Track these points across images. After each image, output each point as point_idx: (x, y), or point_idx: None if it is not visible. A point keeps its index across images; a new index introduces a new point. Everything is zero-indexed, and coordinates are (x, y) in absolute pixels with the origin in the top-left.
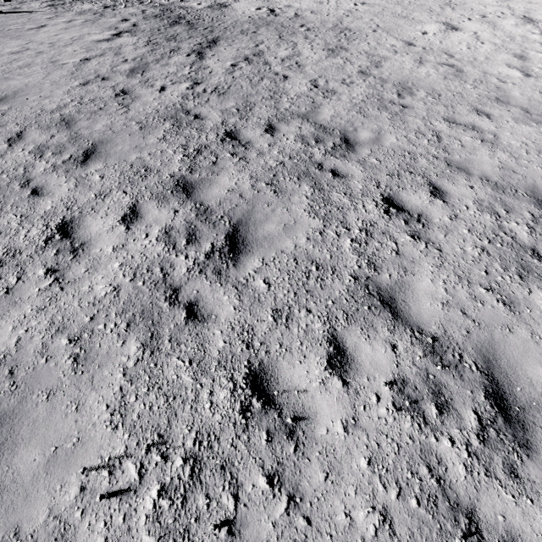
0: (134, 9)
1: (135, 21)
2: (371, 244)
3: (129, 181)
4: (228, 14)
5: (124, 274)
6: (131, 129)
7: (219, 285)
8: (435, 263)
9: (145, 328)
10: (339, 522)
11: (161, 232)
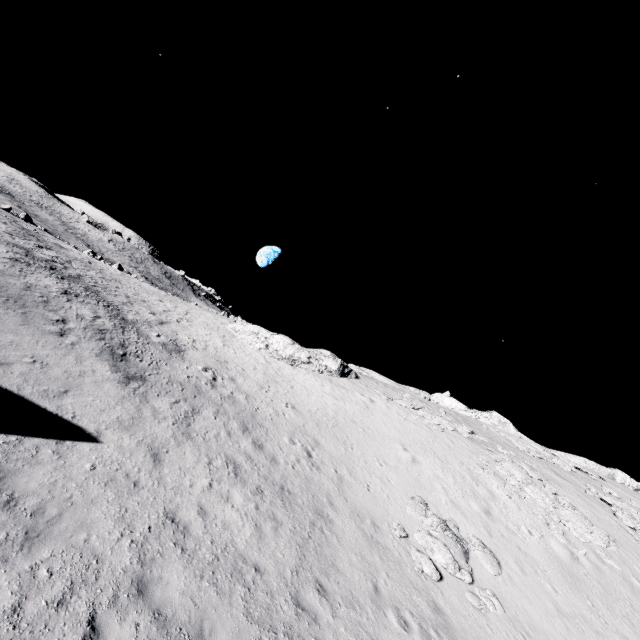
0: (4, 218)
1: (6, 222)
2: (73, 285)
3: (4, 245)
4: (64, 250)
5: (1, 251)
6: (5, 240)
7: (27, 265)
8: (87, 293)
9: (5, 257)
10: (40, 283)
11: (13, 254)
